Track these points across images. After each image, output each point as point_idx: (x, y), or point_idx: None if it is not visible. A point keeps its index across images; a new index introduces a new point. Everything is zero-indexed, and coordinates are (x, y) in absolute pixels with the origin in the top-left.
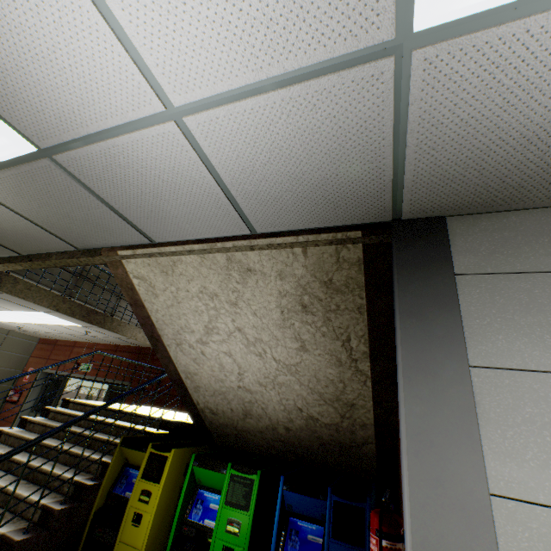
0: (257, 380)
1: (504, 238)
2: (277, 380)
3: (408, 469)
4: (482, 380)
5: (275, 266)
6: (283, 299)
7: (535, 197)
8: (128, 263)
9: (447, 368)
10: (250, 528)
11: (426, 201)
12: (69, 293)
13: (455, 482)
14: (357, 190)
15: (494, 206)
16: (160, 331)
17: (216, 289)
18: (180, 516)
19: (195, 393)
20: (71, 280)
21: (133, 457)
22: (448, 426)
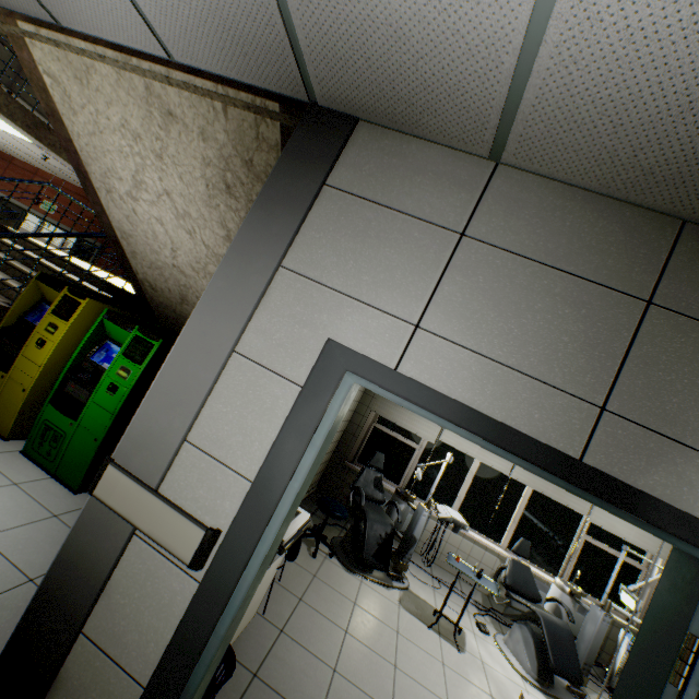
0: (190, 263)
1: (390, 165)
2: (208, 270)
3: (190, 321)
4: (284, 279)
5: (197, 120)
6: (208, 169)
7: (429, 126)
8: (34, 46)
9: (261, 261)
10: (138, 377)
11: (333, 87)
12: (8, 83)
13: (215, 337)
14: (258, 36)
15: (398, 123)
16: (87, 167)
17: (139, 129)
18: (82, 353)
19: (133, 260)
20: (9, 62)
21: (50, 295)
22: (234, 302)
